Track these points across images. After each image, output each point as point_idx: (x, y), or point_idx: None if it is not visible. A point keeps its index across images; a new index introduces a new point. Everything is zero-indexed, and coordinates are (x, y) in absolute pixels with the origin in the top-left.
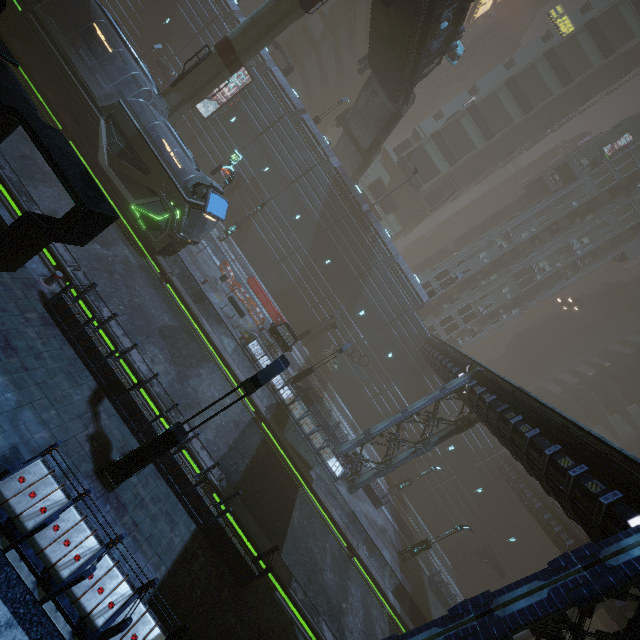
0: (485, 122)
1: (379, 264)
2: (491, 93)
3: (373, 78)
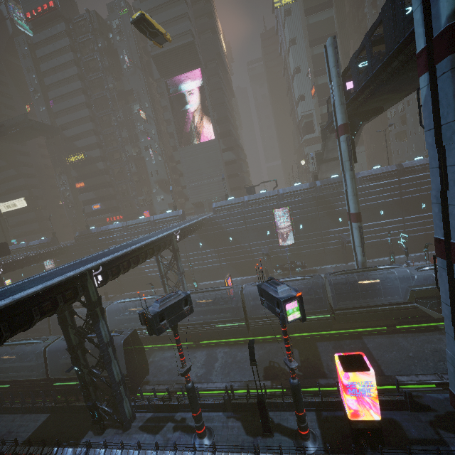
0: None
1: None
2: (311, 59)
3: (331, 134)
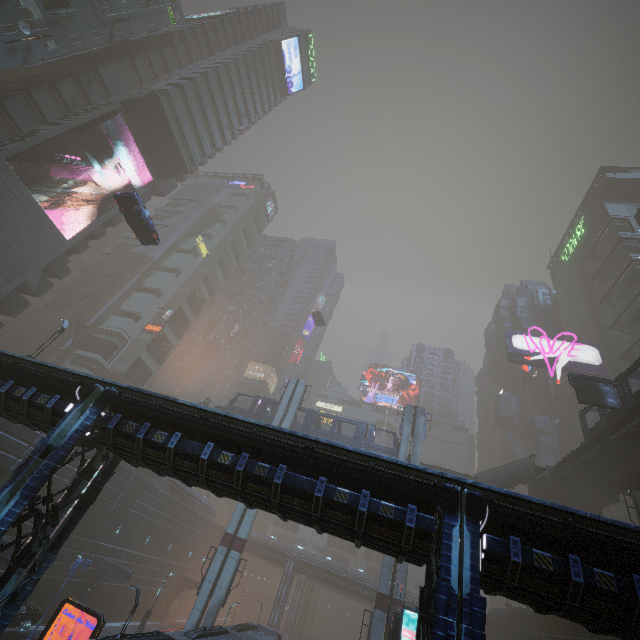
0: (178, 327)
1: (199, 516)
2: (179, 306)
3: None
